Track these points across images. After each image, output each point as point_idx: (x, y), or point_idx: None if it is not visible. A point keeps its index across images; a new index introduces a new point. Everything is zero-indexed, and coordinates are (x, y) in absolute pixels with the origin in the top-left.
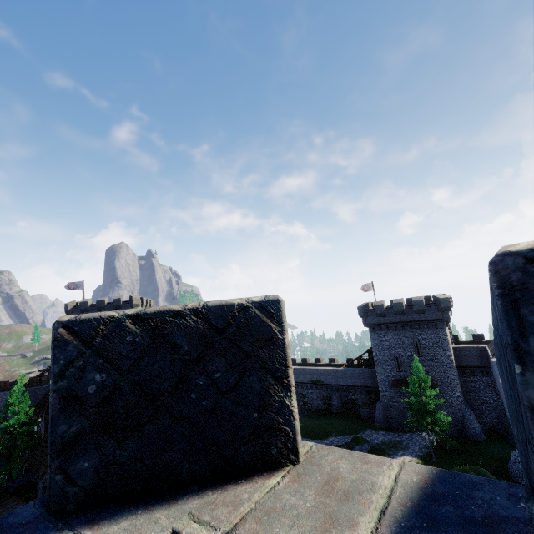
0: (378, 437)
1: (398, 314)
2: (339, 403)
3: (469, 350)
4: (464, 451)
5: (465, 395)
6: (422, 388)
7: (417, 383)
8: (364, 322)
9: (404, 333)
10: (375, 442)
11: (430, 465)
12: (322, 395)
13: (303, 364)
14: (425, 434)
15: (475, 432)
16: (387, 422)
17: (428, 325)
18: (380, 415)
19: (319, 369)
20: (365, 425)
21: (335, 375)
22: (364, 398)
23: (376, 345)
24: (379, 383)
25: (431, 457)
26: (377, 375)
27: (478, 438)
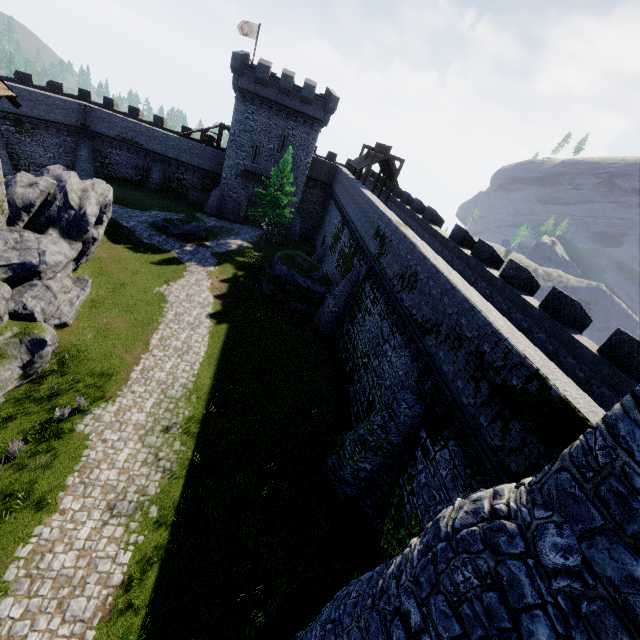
0: (210, 222)
1: (282, 91)
2: (161, 179)
3: (324, 164)
4: (284, 244)
5: (299, 204)
6: (282, 183)
7: (278, 177)
8: (235, 81)
9: (277, 120)
10: (208, 225)
11: (259, 250)
12: (136, 162)
13: (106, 107)
14: (254, 228)
15: (295, 233)
16: (220, 211)
17: (305, 122)
18: (214, 203)
19: (139, 124)
20: (195, 209)
21: (164, 141)
22: (196, 182)
23: (239, 122)
24: (225, 168)
25: (260, 244)
26: (226, 159)
27: (295, 238)
